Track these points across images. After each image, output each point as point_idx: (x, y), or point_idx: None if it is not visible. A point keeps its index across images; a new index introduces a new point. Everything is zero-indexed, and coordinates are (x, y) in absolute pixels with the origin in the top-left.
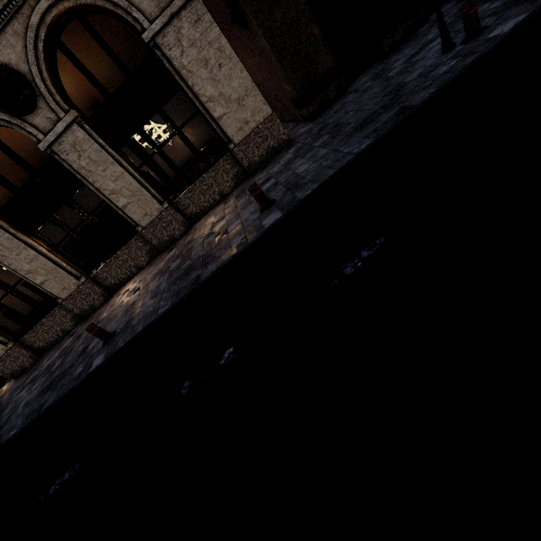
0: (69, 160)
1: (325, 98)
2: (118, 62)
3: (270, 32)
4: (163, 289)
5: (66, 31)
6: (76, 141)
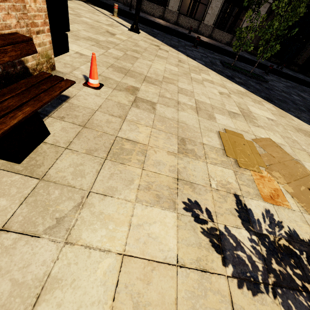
0: None
1: (255, 53)
2: None
3: None
4: (206, 40)
5: None
6: None
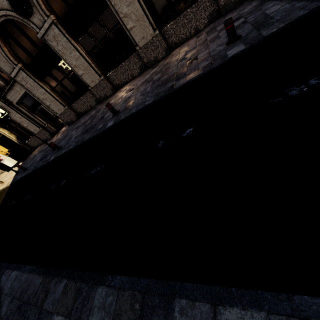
0: None
1: None
2: None
3: None
4: (148, 91)
5: None
6: None
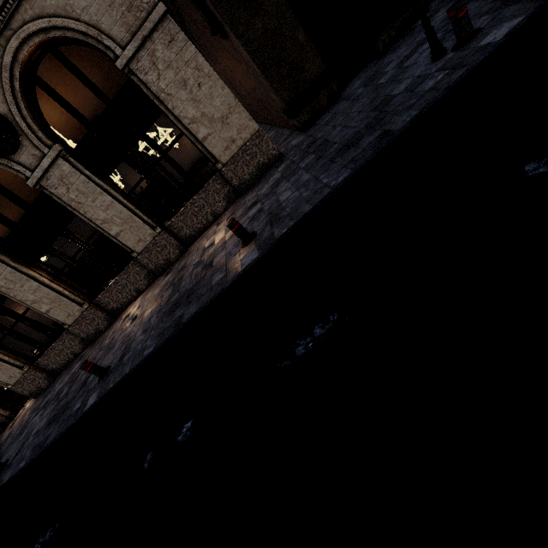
0: (59, 193)
1: (316, 106)
2: (96, 91)
3: (250, 43)
4: (152, 324)
5: (50, 57)
6: (63, 175)
